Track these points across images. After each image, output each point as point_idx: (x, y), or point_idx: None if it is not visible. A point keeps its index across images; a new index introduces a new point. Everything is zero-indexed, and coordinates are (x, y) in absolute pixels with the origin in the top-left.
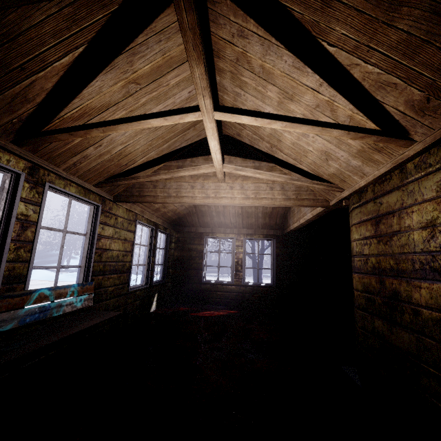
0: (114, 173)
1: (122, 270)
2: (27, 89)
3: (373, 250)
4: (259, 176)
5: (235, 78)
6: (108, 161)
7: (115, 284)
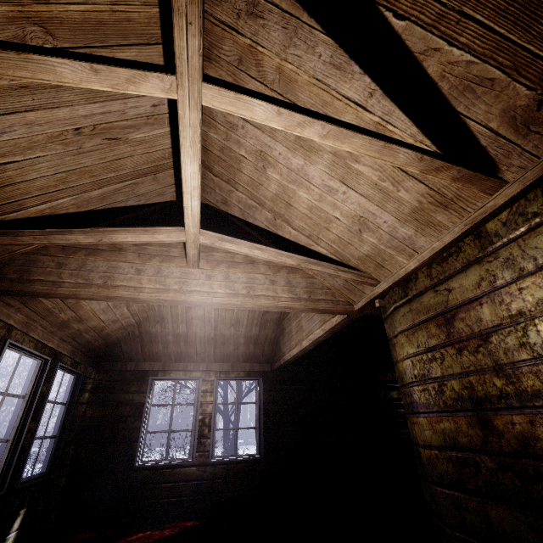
0: None
1: None
2: None
3: (450, 367)
4: (258, 255)
5: None
6: None
7: None
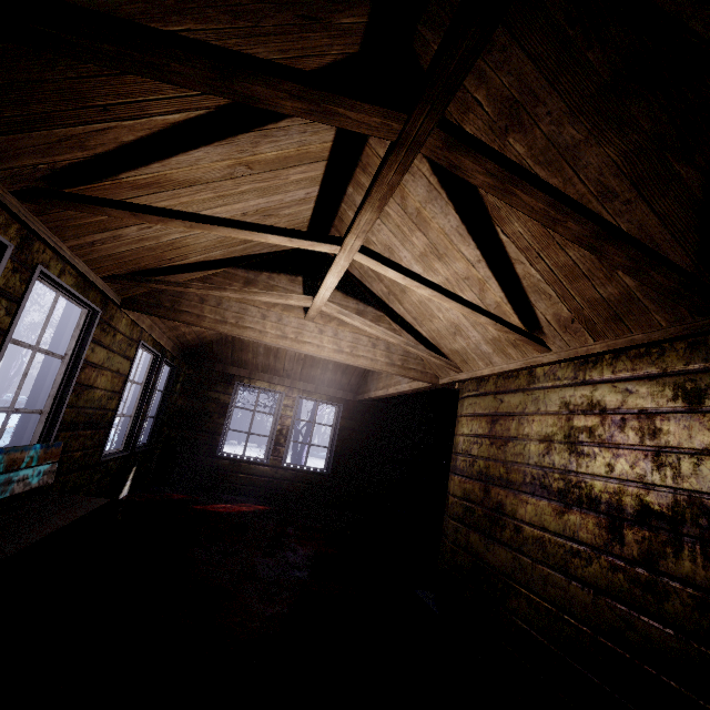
0: (144, 267)
1: (100, 423)
2: (93, 134)
3: (483, 452)
4: (368, 329)
5: None
6: (147, 249)
7: (85, 446)
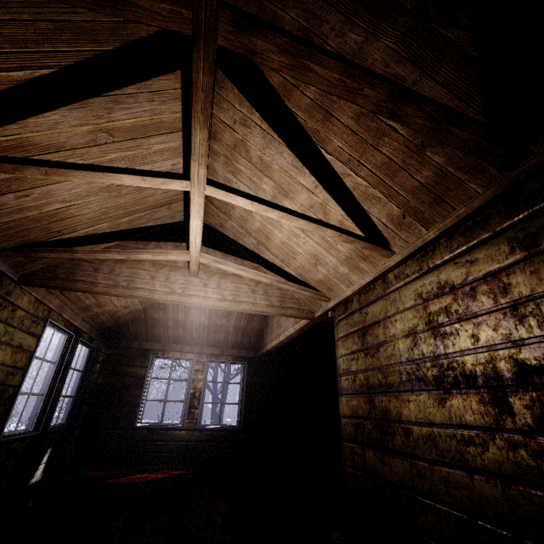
0: (34, 240)
1: None
2: None
3: (360, 365)
4: (242, 273)
5: (229, 164)
6: (31, 220)
7: None
